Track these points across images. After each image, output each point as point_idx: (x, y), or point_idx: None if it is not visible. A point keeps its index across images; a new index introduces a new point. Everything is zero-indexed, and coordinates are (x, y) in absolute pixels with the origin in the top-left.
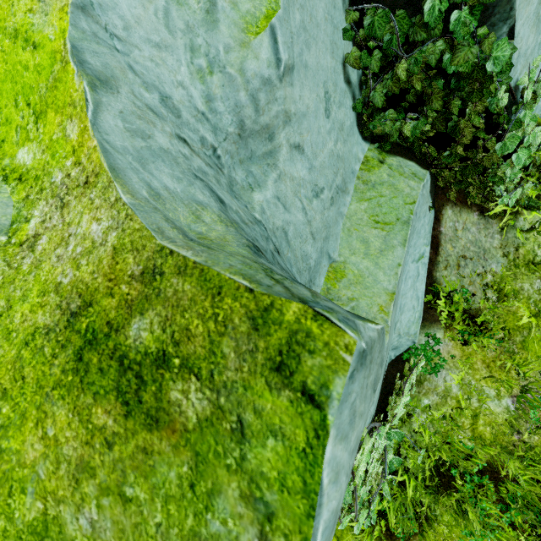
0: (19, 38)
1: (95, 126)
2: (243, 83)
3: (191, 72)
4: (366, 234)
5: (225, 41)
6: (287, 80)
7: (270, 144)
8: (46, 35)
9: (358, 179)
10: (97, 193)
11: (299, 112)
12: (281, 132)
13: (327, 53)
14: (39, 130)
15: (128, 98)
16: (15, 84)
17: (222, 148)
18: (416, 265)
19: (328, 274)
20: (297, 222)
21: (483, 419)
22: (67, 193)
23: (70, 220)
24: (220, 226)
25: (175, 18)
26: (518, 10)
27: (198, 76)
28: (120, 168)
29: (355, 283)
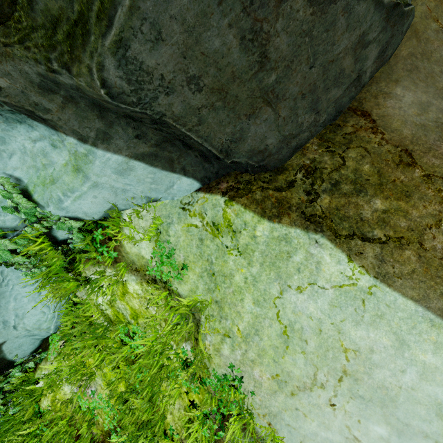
0: None
1: None
2: None
3: None
4: None
5: None
6: None
7: None
8: None
9: None
10: None
11: None
12: None
13: None
14: None
15: None
16: None
17: None
18: (33, 288)
19: None
20: None
21: (59, 395)
22: None
23: None
24: None
25: None
26: None
27: None
28: None
29: None
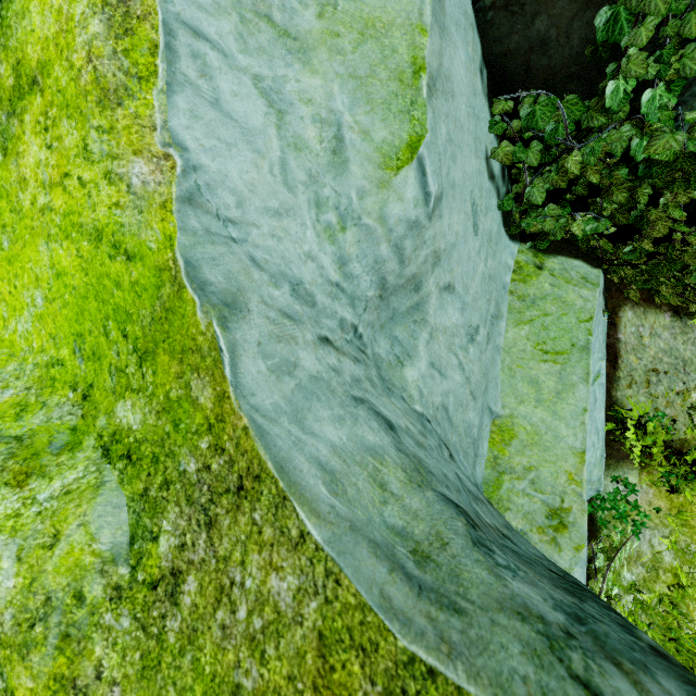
0: (102, 242)
1: (238, 389)
2: (384, 233)
3: (318, 233)
4: (534, 371)
5: (357, 184)
6: (436, 214)
7: (416, 296)
8: (144, 242)
9: (512, 294)
10: (265, 513)
11: (449, 244)
12: (430, 277)
13: (471, 155)
14: (145, 377)
15: (261, 313)
16: (101, 305)
17: (363, 322)
18: (591, 389)
19: (492, 435)
20: (455, 387)
21: None
22: (212, 501)
23: (227, 552)
24: (415, 497)
25: (294, 168)
26: None
27: (326, 235)
28: (285, 457)
29: (530, 445)
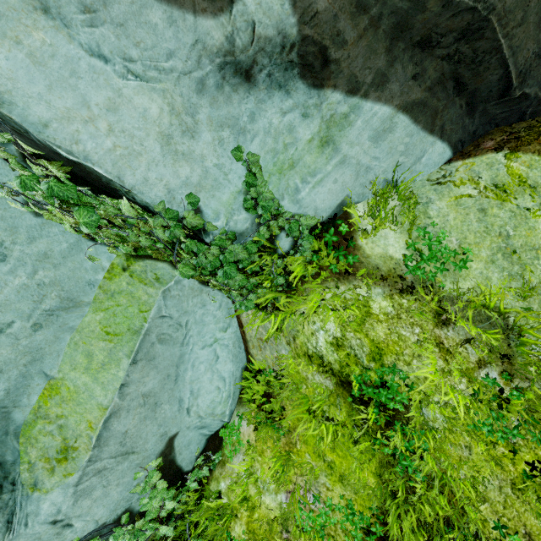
0: None
1: None
2: None
3: None
4: (93, 347)
5: None
6: None
7: None
8: None
9: (100, 288)
10: None
11: None
12: None
13: None
14: None
15: None
16: None
17: None
18: (211, 350)
19: (44, 391)
20: None
21: (258, 513)
22: None
23: None
24: None
25: None
26: (121, 166)
27: None
28: None
29: (68, 400)
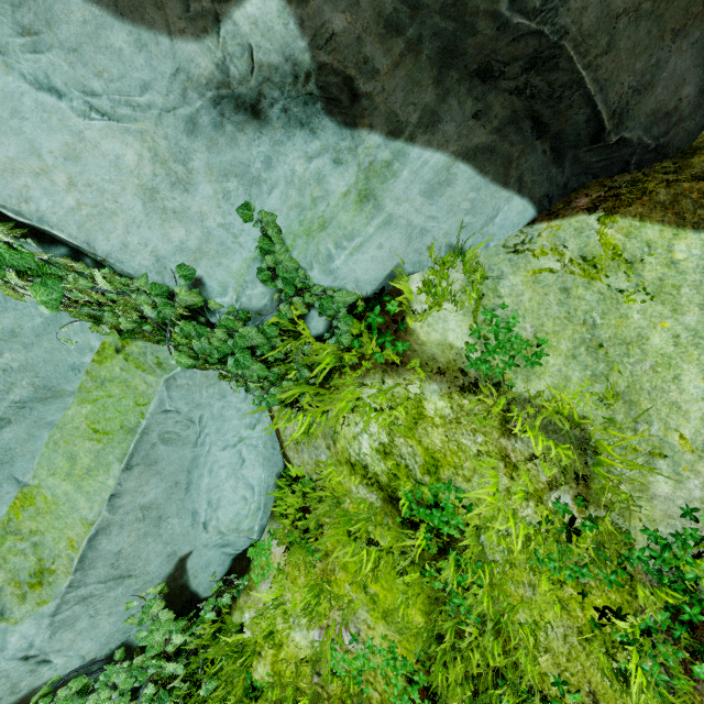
0: None
1: None
2: None
3: None
4: (77, 448)
5: None
6: None
7: None
8: None
9: (88, 374)
10: None
11: None
12: None
13: None
14: None
15: None
16: None
17: None
18: (234, 451)
19: (15, 501)
20: None
21: (286, 651)
22: None
23: None
24: None
25: None
26: (90, 228)
27: None
28: None
29: (45, 512)
